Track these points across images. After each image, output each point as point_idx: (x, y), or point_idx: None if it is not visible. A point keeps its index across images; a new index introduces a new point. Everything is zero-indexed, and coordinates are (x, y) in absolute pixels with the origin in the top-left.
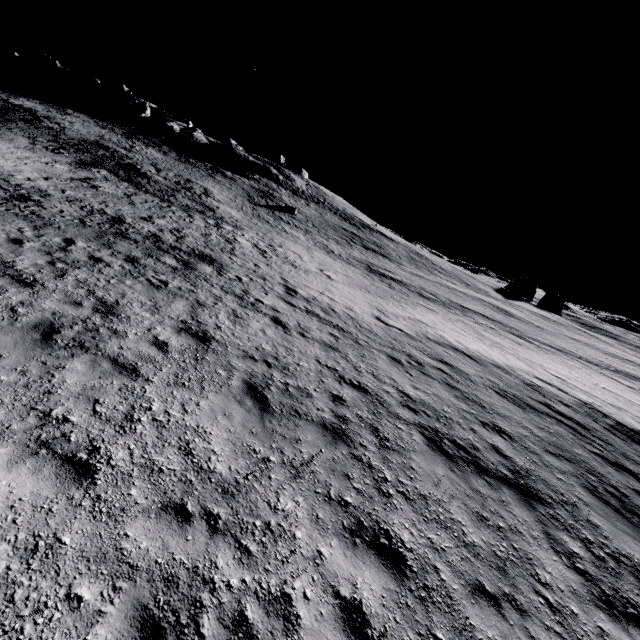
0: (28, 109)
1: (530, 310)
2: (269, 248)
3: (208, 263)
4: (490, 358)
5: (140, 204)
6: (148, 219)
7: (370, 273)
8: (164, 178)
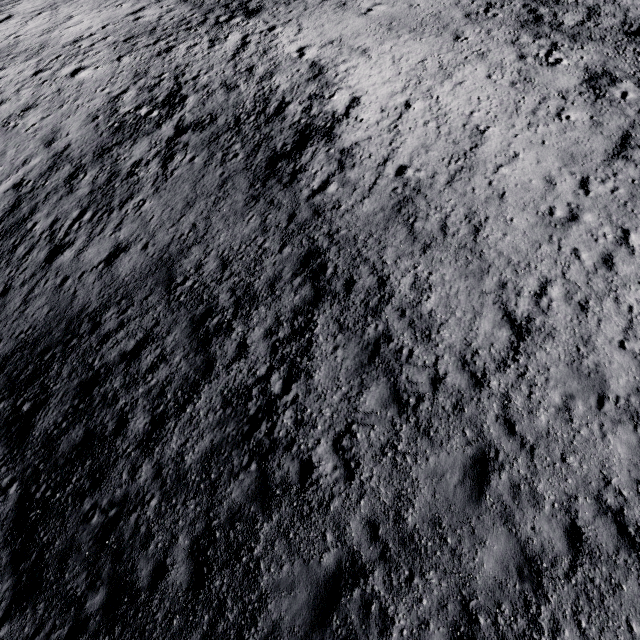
0: None
1: None
2: None
3: (247, 16)
4: (346, 80)
5: None
6: None
7: None
8: None
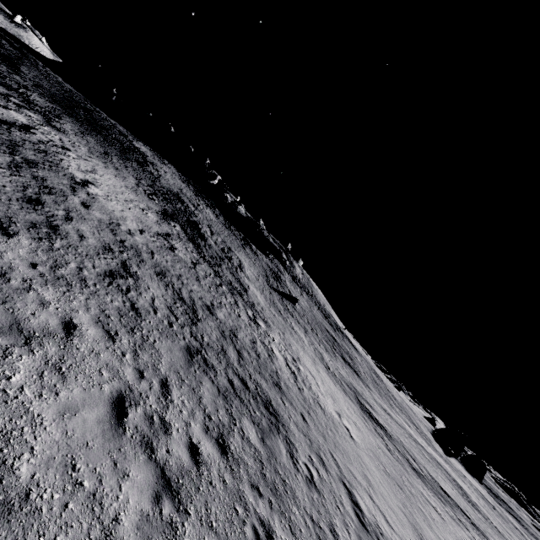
0: (142, 153)
1: (470, 481)
2: (295, 366)
3: (276, 426)
4: None
5: (203, 280)
6: (212, 310)
7: (363, 412)
8: (215, 242)
